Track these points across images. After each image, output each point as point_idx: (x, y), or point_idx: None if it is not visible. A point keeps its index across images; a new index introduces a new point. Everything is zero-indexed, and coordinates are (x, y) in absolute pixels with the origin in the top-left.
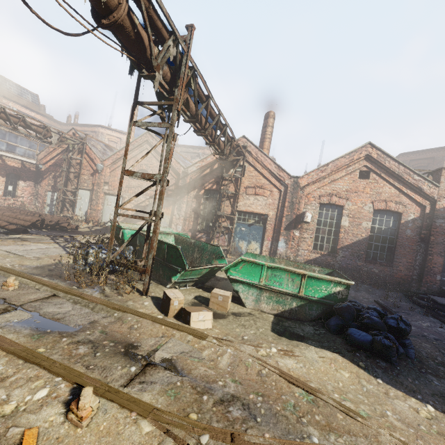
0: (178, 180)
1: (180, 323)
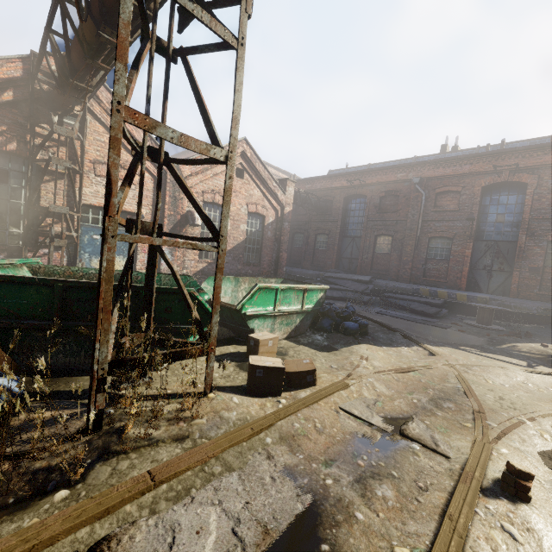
0: None
1: (310, 390)
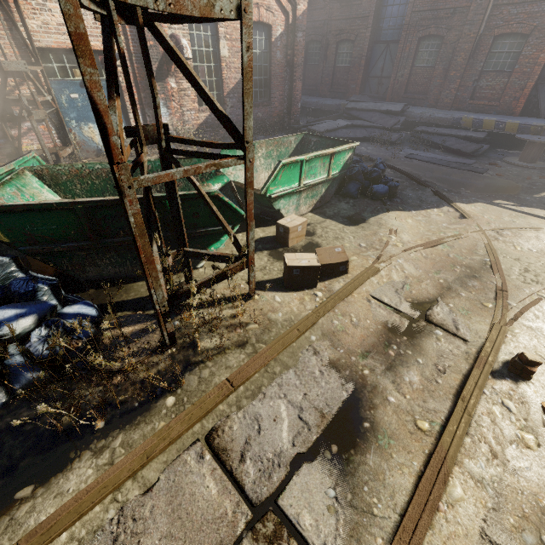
0: None
1: (343, 279)
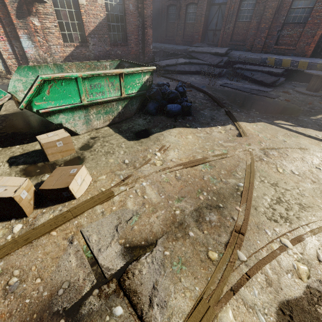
0: None
1: (62, 208)
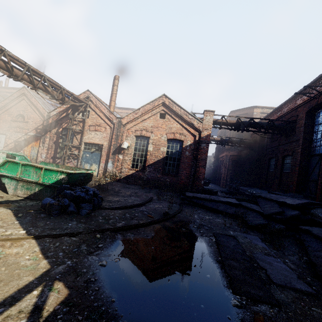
0: (44, 121)
1: None
